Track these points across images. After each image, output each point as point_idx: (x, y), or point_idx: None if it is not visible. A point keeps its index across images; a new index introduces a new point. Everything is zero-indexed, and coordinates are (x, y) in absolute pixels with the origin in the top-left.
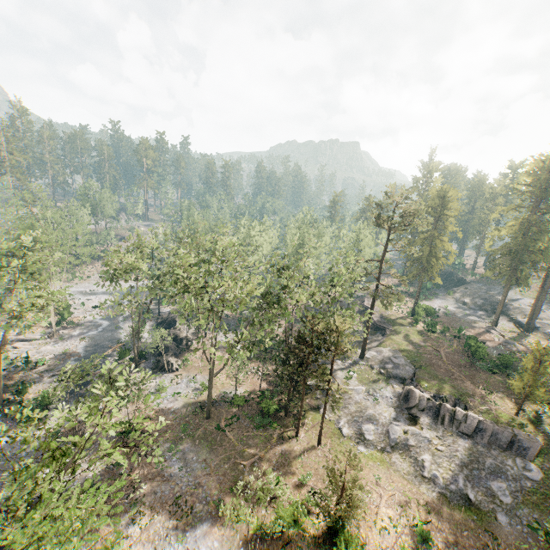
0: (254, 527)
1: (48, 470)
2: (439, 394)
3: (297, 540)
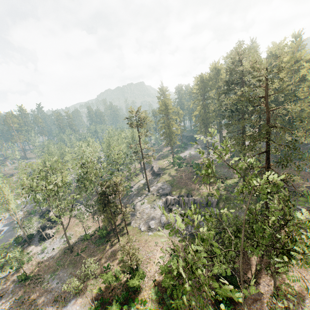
0: (97, 291)
1: None
2: (180, 195)
3: (118, 286)
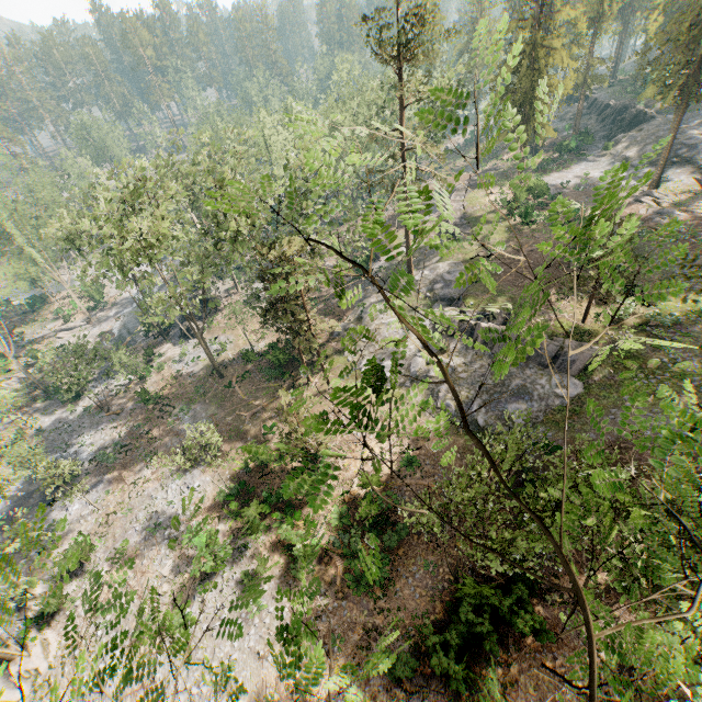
0: (243, 465)
1: (86, 436)
2: (485, 312)
3: (277, 472)
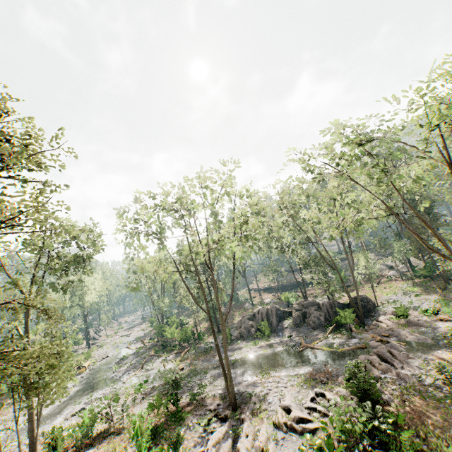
0: None
1: None
2: None
3: None
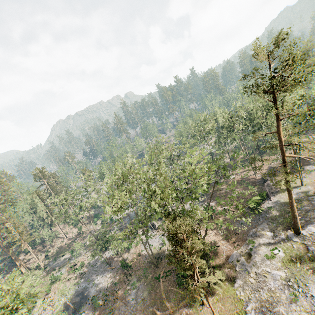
0: None
1: (98, 277)
2: None
3: None
